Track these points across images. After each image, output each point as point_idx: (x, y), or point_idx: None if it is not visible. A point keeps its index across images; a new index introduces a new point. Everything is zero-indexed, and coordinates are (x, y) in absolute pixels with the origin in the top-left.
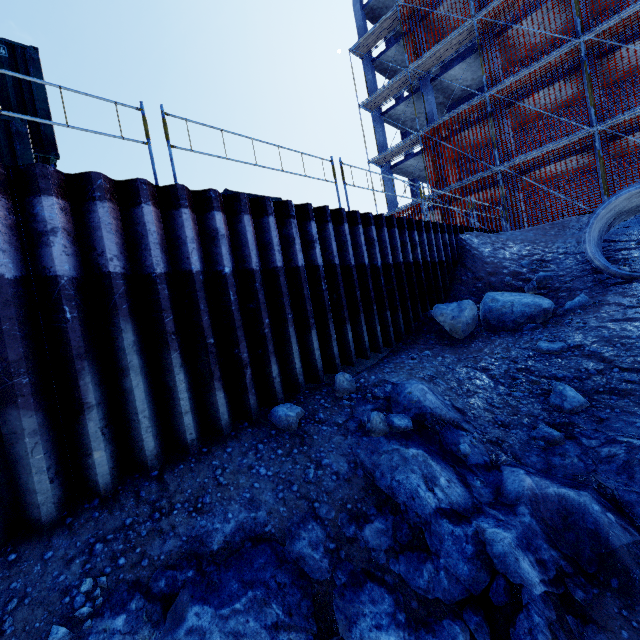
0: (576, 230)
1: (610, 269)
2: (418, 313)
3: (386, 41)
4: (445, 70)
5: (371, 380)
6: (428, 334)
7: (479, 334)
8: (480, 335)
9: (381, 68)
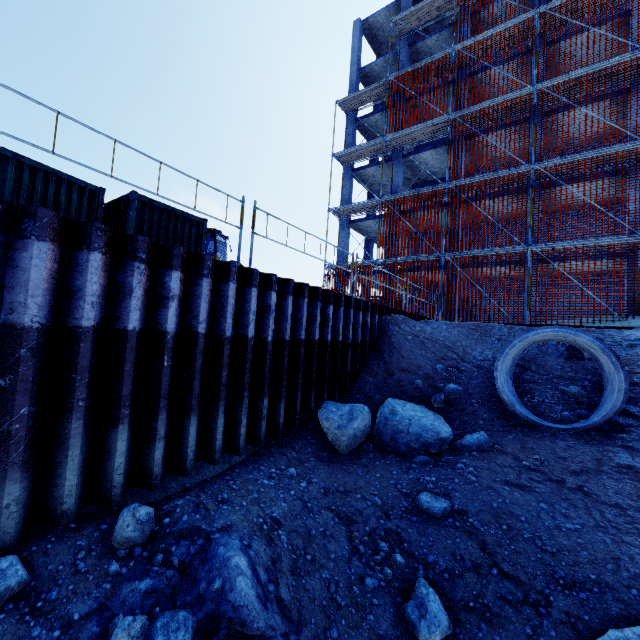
0: (496, 339)
1: (515, 408)
2: (310, 402)
3: (374, 107)
4: (417, 151)
5: (179, 523)
6: (310, 435)
7: (365, 452)
8: (366, 454)
9: (363, 129)
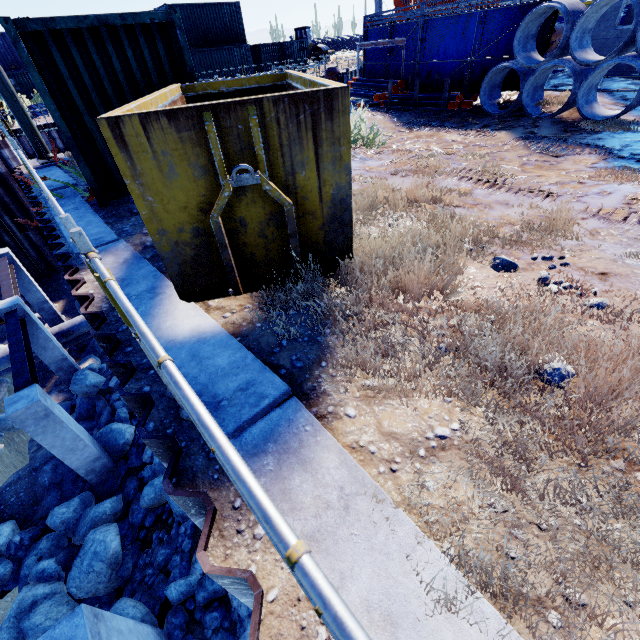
0: None
1: None
2: None
3: None
4: None
5: None
6: None
7: None
8: None
9: None
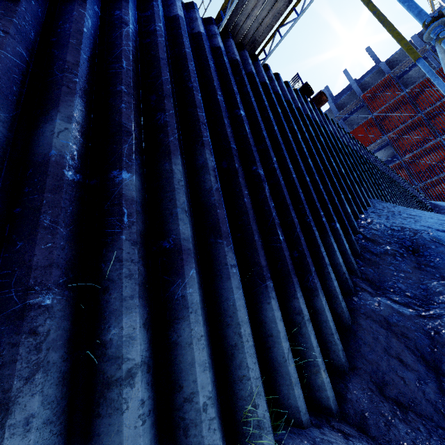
0: None
1: None
2: None
3: None
4: None
5: None
6: None
7: None
8: None
9: None
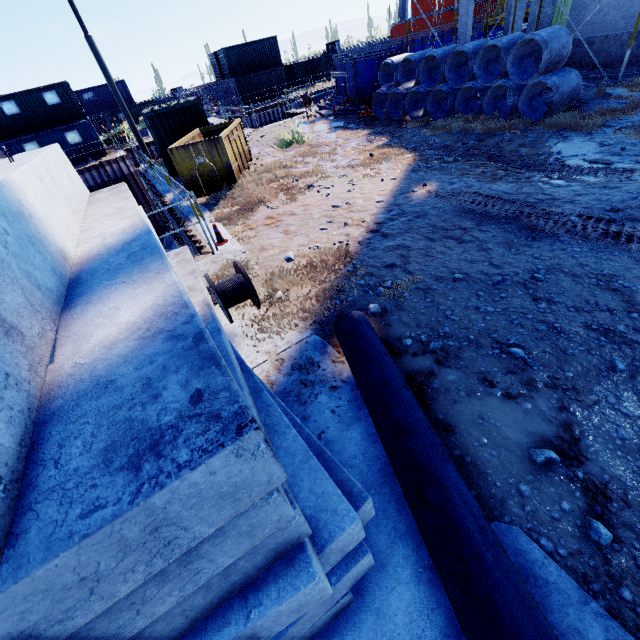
0: None
1: None
2: None
3: None
4: None
5: None
6: None
7: None
8: None
9: None
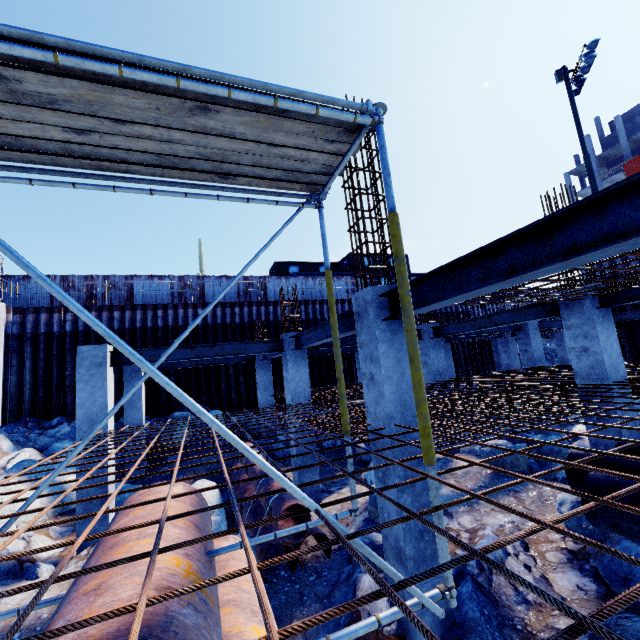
0: None
1: None
2: None
3: None
4: None
5: None
6: None
7: None
8: None
9: None
